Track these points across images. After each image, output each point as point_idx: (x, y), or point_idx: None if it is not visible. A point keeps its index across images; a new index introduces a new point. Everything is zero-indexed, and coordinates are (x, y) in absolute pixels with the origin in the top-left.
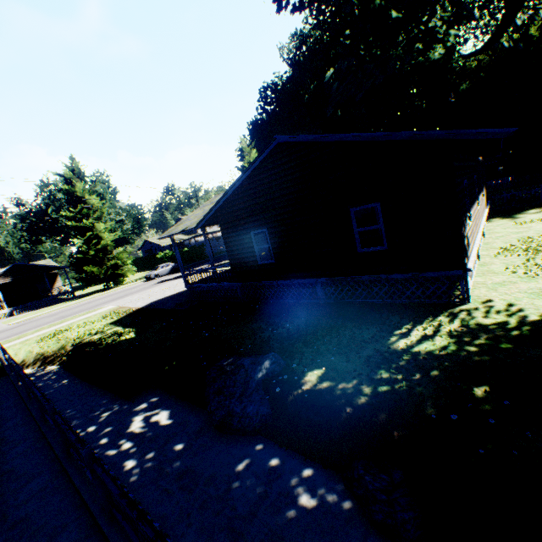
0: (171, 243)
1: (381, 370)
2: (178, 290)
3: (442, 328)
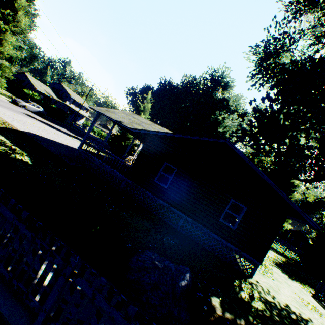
0: (43, 92)
1: (249, 315)
2: (53, 138)
3: (253, 292)
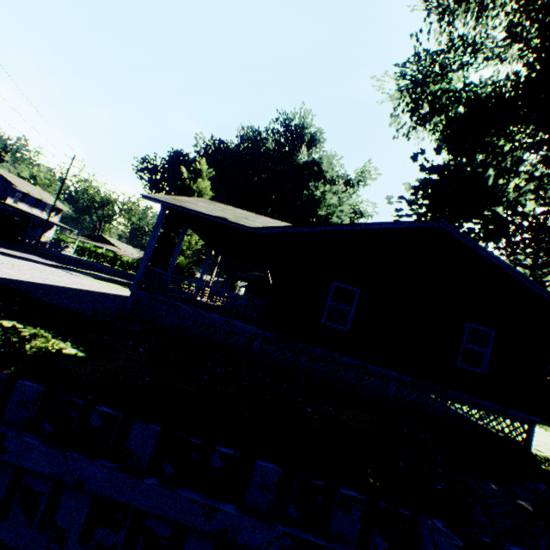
0: None
1: None
2: (42, 279)
3: None
